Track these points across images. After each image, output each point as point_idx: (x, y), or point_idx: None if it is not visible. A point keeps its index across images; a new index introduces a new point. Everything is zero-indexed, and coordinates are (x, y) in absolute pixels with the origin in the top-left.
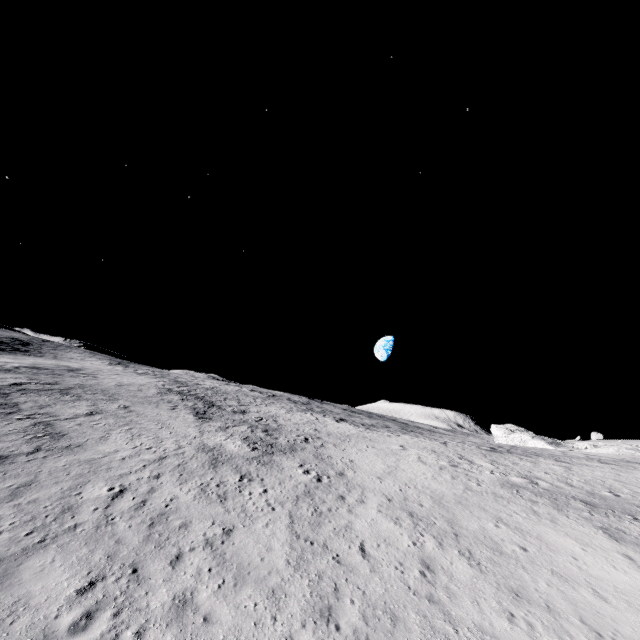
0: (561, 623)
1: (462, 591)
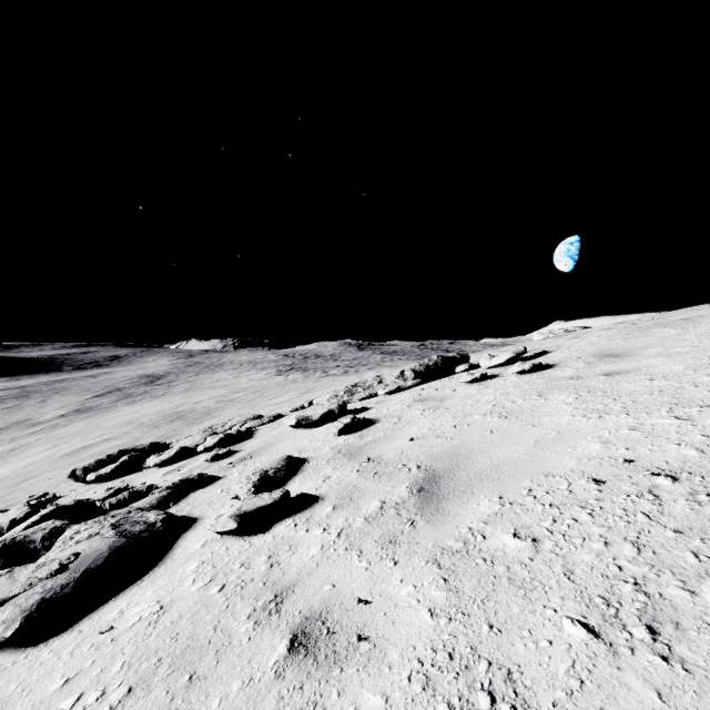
0: None
1: None
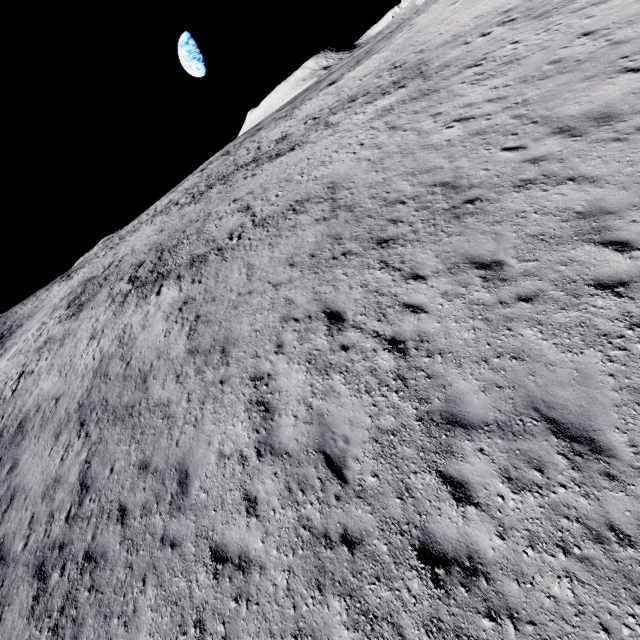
0: None
1: None
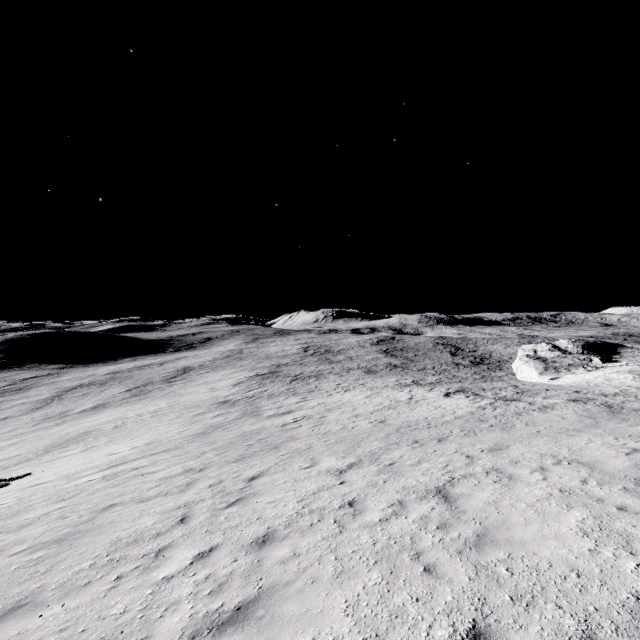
0: None
1: None
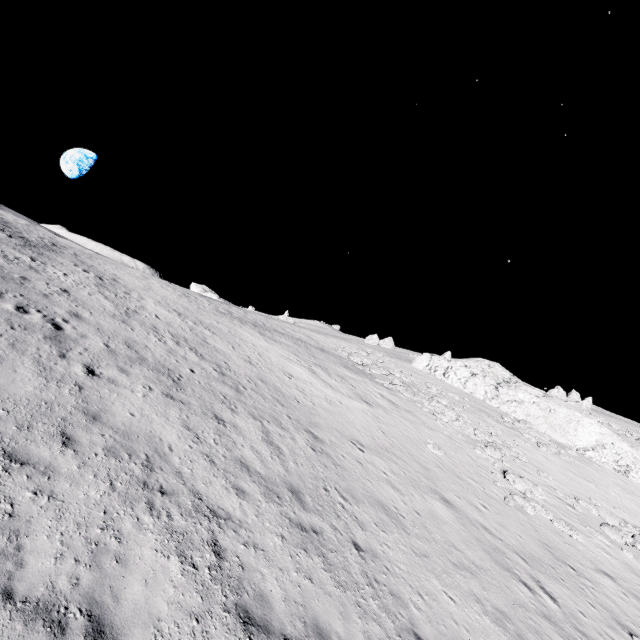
0: (243, 349)
1: (209, 337)
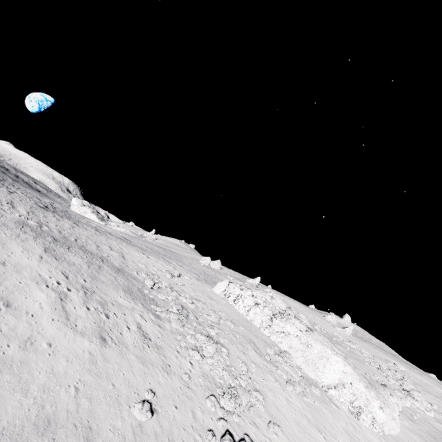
0: None
1: None
